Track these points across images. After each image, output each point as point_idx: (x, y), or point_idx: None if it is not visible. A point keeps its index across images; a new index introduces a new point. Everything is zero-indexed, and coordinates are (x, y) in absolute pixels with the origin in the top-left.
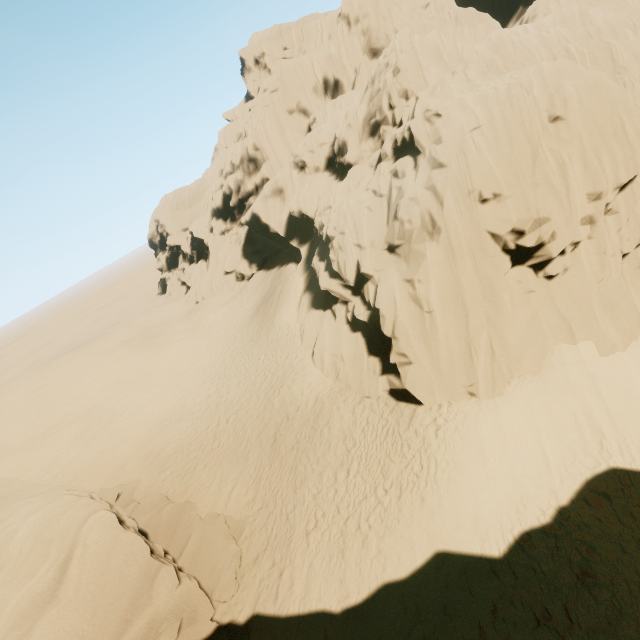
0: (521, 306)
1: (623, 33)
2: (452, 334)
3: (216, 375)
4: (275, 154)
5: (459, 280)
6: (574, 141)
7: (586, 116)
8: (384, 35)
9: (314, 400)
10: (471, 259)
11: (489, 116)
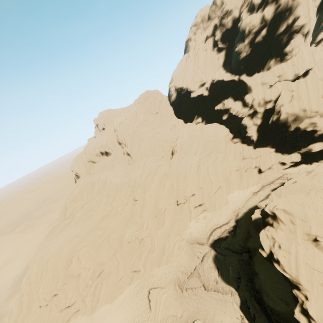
0: (35, 314)
1: (163, 184)
2: (13, 318)
3: (18, 275)
4: (83, 175)
5: (23, 302)
6: (45, 279)
7: (50, 272)
8: (121, 139)
9: (7, 311)
10: (28, 296)
11: (39, 258)
